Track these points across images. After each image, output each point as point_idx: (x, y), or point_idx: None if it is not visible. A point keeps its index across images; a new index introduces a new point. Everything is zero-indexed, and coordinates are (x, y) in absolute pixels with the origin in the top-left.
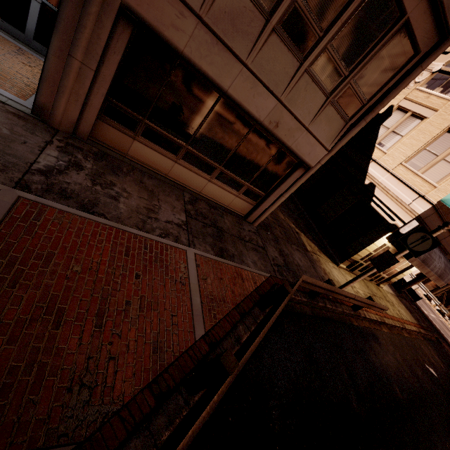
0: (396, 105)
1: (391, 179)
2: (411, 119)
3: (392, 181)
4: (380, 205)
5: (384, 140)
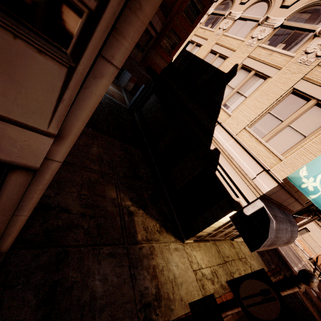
0: (241, 64)
1: (235, 146)
2: (255, 79)
3: (236, 149)
4: (224, 176)
5: (229, 101)
